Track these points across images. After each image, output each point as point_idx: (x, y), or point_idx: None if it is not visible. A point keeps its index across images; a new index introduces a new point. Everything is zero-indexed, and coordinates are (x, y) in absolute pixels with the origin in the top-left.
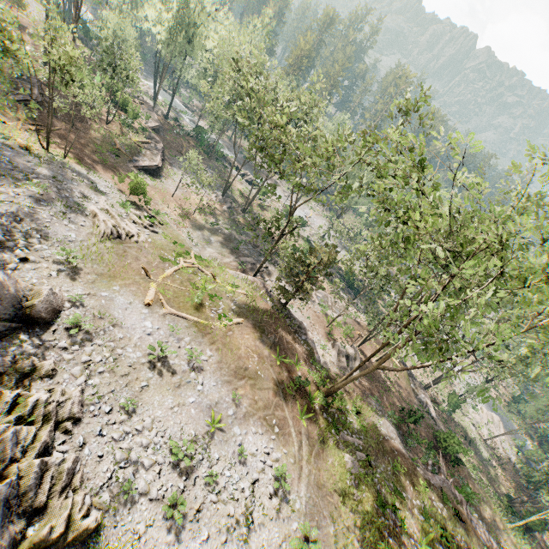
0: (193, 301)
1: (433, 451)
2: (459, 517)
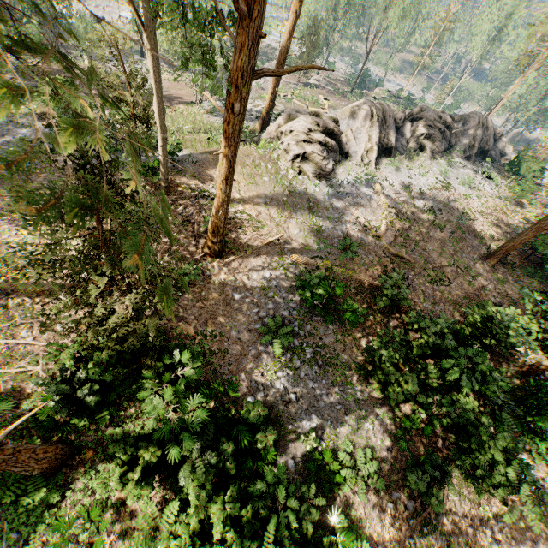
0: (318, 102)
1: (360, 88)
2: (390, 92)
